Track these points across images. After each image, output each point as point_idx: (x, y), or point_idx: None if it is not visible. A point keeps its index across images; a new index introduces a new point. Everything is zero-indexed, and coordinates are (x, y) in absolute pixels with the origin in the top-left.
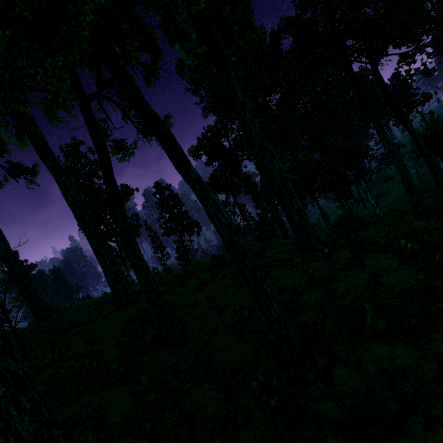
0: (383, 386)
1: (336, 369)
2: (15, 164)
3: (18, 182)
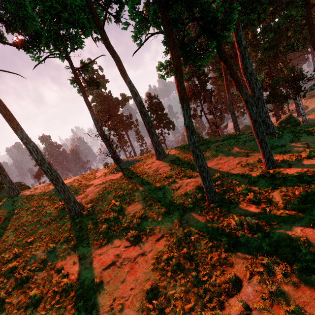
0: (313, 167)
1: (293, 167)
2: (94, 79)
3: (93, 90)
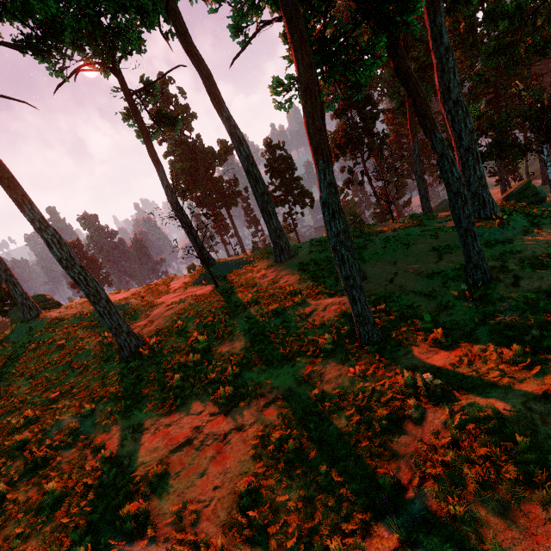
0: None
1: (522, 282)
2: (165, 112)
3: (164, 133)
